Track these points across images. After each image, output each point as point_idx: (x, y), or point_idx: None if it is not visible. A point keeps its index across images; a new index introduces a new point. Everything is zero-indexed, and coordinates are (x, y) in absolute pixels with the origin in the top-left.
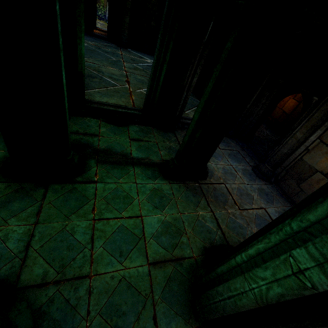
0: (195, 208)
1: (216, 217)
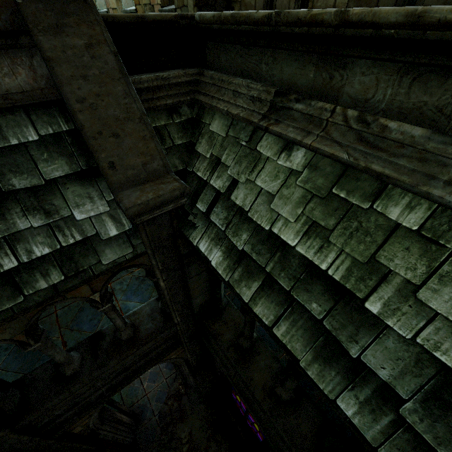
0: None
1: (121, 392)
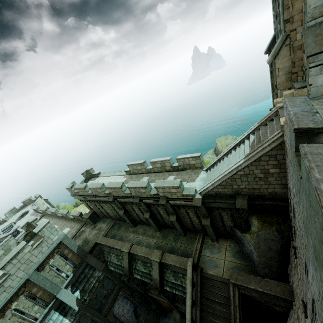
0: None
1: None
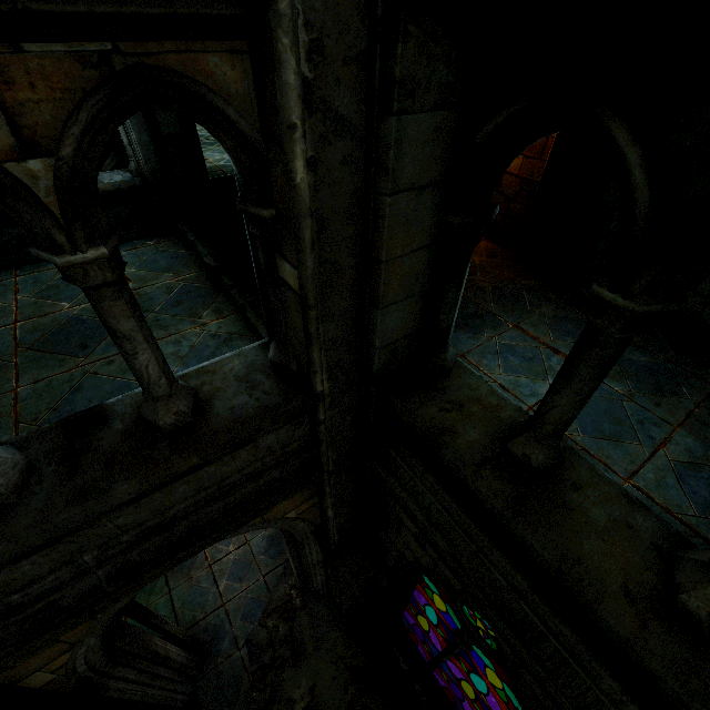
0: (148, 599)
1: (172, 597)
